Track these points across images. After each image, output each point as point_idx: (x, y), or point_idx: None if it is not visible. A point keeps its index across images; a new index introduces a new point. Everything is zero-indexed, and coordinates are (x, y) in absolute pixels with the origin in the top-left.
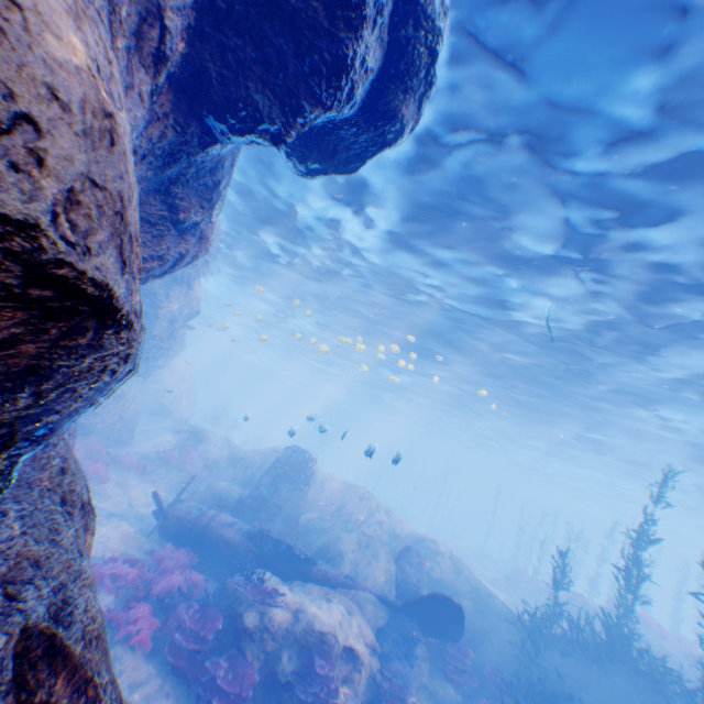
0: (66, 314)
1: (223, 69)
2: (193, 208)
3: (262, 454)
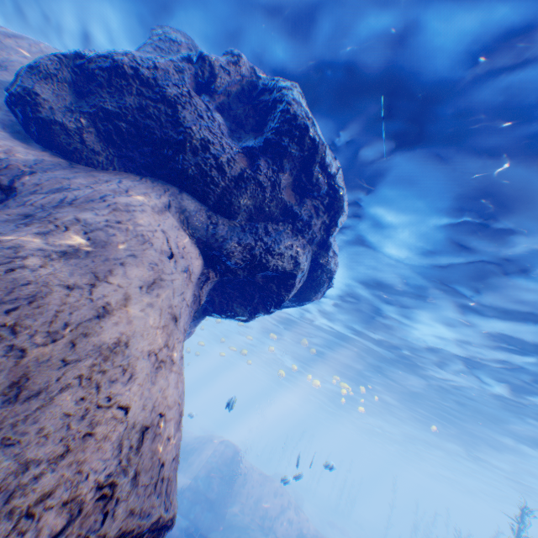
0: (158, 534)
1: (221, 297)
2: (189, 326)
3: (202, 443)
